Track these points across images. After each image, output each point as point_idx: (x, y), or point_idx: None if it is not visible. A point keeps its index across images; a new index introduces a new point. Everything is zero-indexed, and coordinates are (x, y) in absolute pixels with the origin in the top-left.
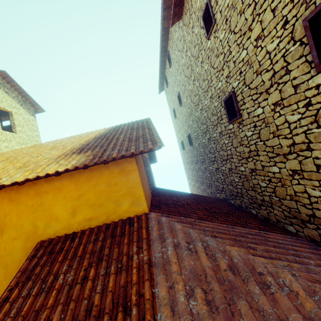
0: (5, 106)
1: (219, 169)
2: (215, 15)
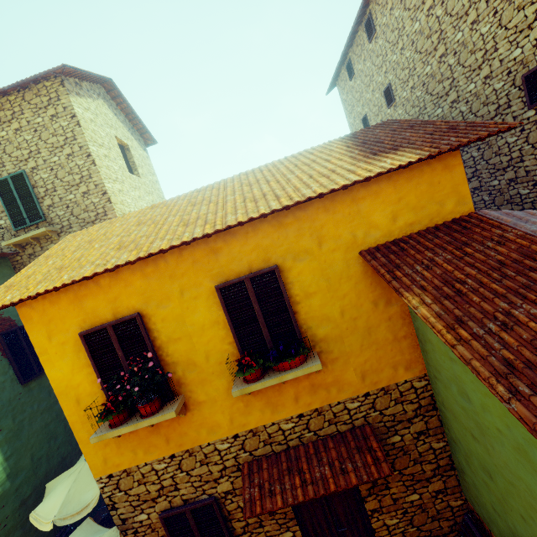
0: (121, 136)
1: (482, 187)
2: None
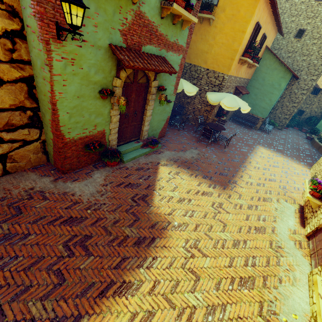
0: None
1: None
2: None
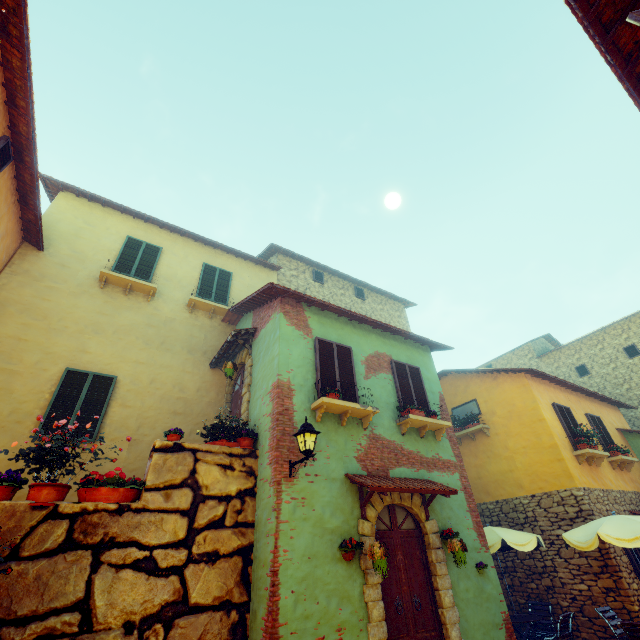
0: None
1: None
2: (590, 372)
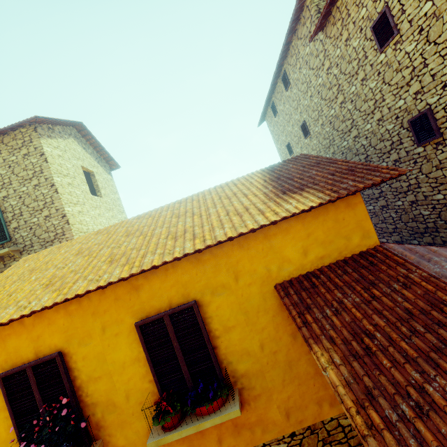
0: (87, 165)
1: (389, 206)
2: (398, 25)
